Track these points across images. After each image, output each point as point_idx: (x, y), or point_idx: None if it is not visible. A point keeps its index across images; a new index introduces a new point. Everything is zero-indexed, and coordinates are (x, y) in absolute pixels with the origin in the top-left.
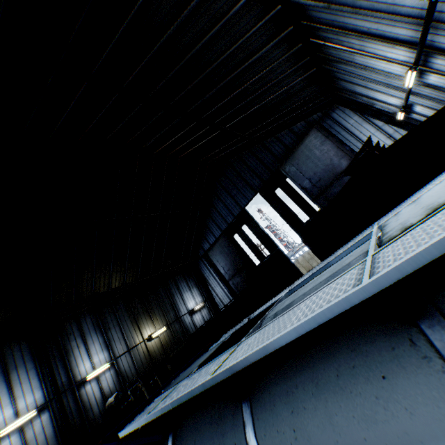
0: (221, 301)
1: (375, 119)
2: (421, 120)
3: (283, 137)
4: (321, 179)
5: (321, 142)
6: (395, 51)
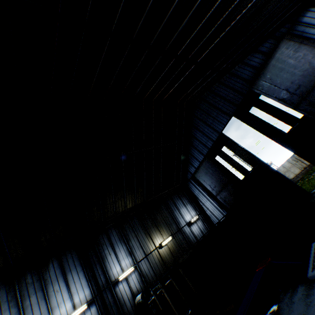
0: (212, 213)
1: None
2: None
3: (250, 60)
4: (300, 86)
5: (294, 50)
6: None
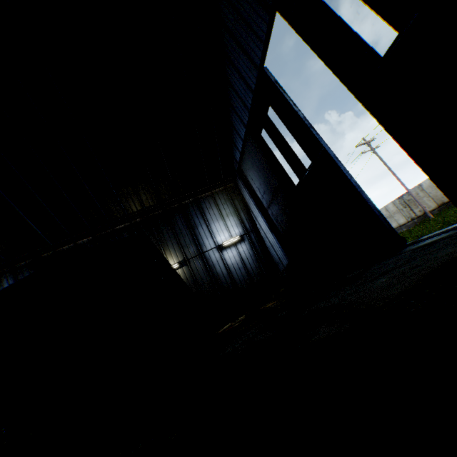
0: (265, 235)
1: None
2: None
3: None
4: None
5: None
6: None
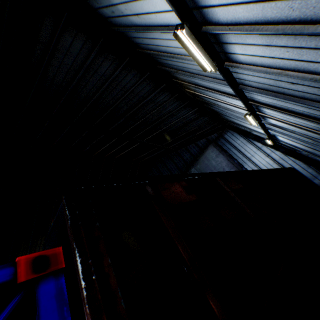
0: None
1: (256, 141)
2: (289, 146)
3: (191, 148)
4: None
5: (216, 155)
6: (235, 100)
